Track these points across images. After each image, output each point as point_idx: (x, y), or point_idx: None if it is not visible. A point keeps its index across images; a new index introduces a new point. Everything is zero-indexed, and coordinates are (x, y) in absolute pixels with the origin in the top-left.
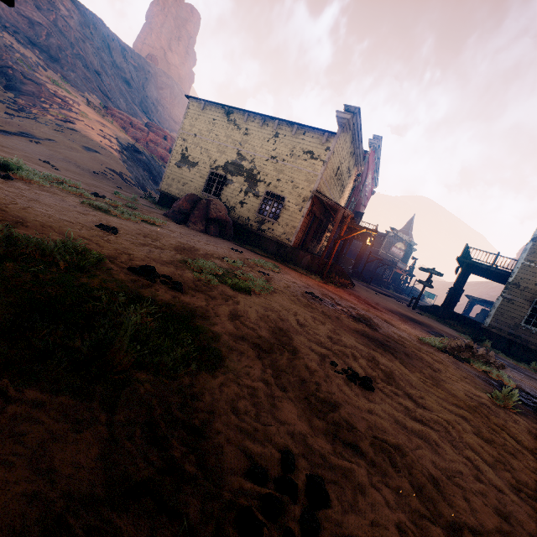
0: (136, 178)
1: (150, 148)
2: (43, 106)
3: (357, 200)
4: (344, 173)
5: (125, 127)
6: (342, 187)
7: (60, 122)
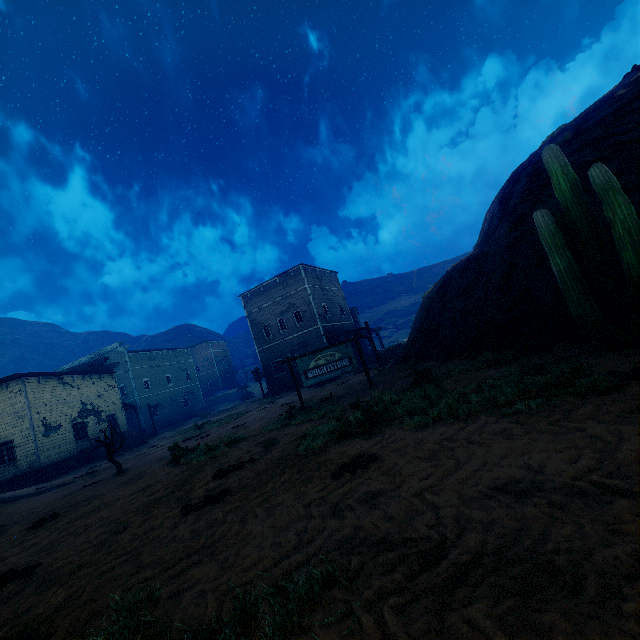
0: None
1: None
2: None
3: None
4: None
5: None
6: None
7: None
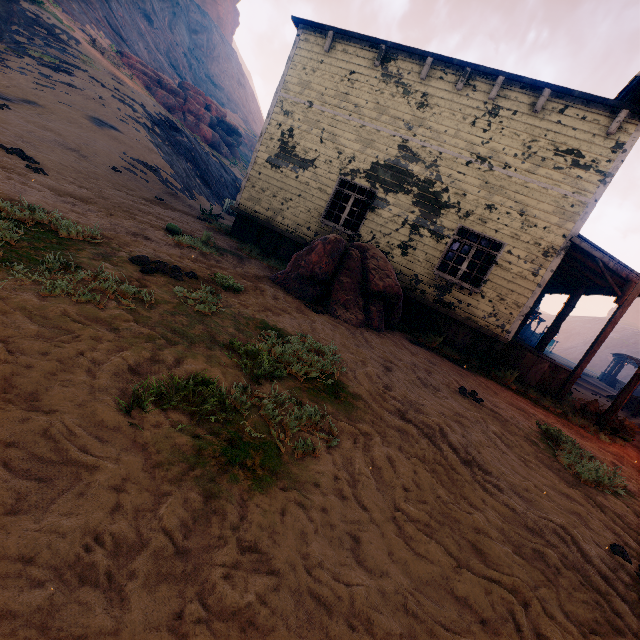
0: (177, 175)
1: (189, 122)
2: (15, 40)
3: None
4: None
5: (151, 87)
6: None
7: (47, 71)
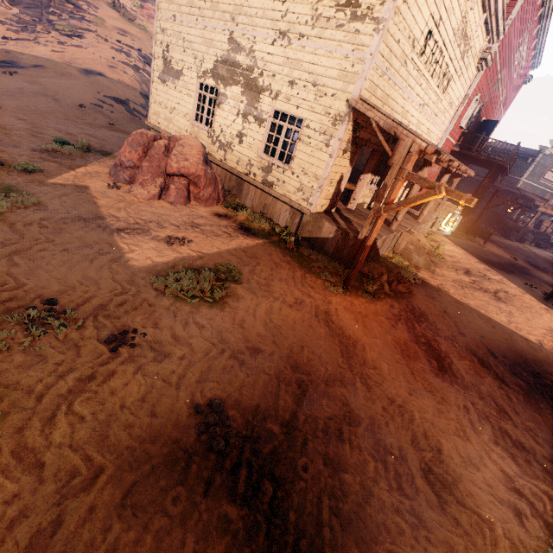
0: None
1: None
2: (50, 20)
3: (488, 99)
4: (449, 45)
5: None
6: (445, 78)
7: (65, 39)
